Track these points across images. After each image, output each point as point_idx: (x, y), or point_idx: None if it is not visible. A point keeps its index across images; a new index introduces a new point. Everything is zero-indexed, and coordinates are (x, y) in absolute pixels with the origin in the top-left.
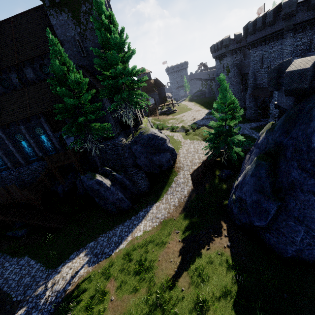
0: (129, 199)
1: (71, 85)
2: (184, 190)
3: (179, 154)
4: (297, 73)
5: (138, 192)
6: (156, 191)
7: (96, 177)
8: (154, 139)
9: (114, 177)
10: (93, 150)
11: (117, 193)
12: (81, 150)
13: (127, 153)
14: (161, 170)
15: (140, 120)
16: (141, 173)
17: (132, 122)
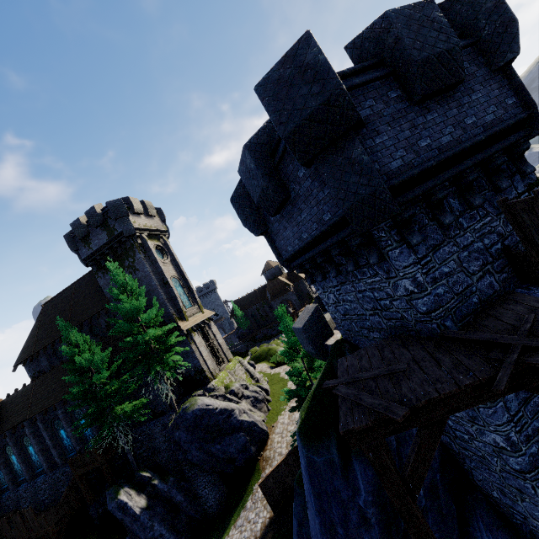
0: (183, 533)
1: (88, 364)
2: (259, 519)
3: (275, 426)
4: (298, 331)
5: (204, 514)
6: (229, 514)
7: (119, 495)
8: (206, 415)
9: (157, 490)
10: (120, 445)
11: (151, 525)
12: (100, 450)
13: (172, 443)
14: (237, 467)
15: (211, 373)
16: (206, 473)
17: (169, 395)
